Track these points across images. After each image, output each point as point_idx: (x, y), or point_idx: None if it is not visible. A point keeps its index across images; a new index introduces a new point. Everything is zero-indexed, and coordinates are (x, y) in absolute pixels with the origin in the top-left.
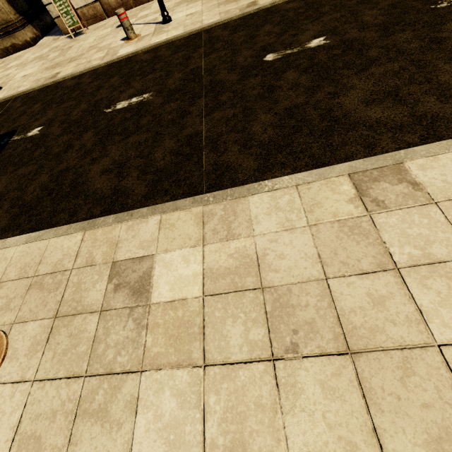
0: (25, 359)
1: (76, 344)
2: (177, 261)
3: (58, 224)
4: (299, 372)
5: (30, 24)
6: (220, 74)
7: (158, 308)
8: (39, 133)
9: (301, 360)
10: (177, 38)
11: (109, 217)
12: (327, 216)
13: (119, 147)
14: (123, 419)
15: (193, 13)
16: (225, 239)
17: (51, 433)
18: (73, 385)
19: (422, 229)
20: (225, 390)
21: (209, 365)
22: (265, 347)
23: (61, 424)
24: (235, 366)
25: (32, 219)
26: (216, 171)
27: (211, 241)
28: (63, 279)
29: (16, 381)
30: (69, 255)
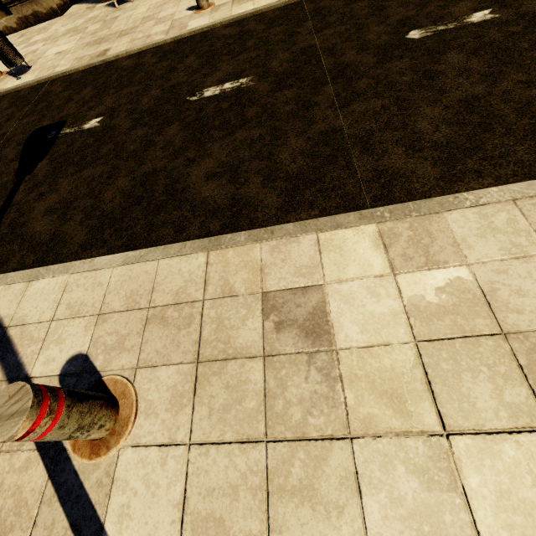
0: (169, 416)
1: (240, 398)
2: (361, 294)
3: (162, 241)
4: None
5: None
6: (347, 55)
7: (351, 355)
8: (100, 125)
9: None
10: (269, 8)
11: (238, 234)
12: None
13: (222, 145)
14: (342, 500)
15: None
16: (425, 267)
17: (237, 515)
18: (252, 453)
19: None
20: (490, 468)
21: (454, 434)
22: (535, 413)
23: (248, 504)
24: (495, 437)
25: (121, 235)
26: (378, 179)
27: (404, 269)
28: (194, 312)
29: (163, 443)
30: (194, 281)
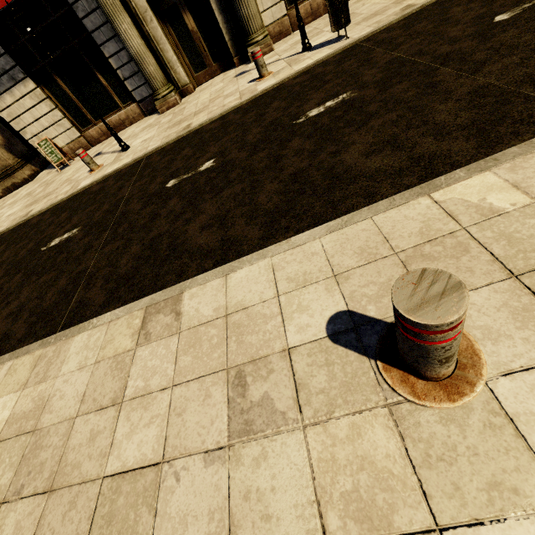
0: None
1: None
2: None
3: None
4: (10, 514)
5: (29, 163)
6: (132, 204)
7: None
8: None
9: (18, 502)
10: (125, 166)
11: None
12: (111, 352)
13: (30, 288)
14: None
15: (147, 139)
16: (39, 381)
17: None
18: None
19: (157, 361)
20: None
21: None
22: (4, 491)
23: None
24: None
25: None
26: (76, 309)
27: (30, 384)
28: None
29: None
30: None
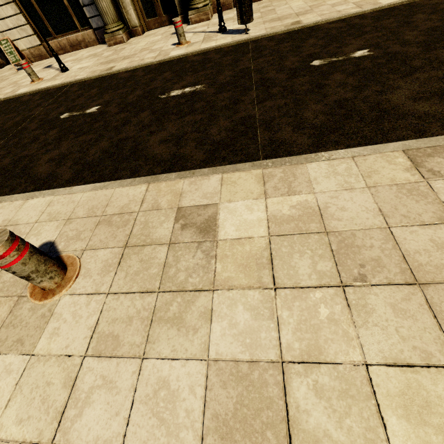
0: None
1: None
2: None
3: None
4: None
5: None
6: (32, 123)
7: None
8: None
9: None
10: (54, 87)
11: None
12: None
13: None
14: None
15: (83, 67)
16: None
17: None
18: None
19: None
20: None
21: None
22: None
23: None
24: None
25: None
26: None
27: None
28: None
29: None
30: None
